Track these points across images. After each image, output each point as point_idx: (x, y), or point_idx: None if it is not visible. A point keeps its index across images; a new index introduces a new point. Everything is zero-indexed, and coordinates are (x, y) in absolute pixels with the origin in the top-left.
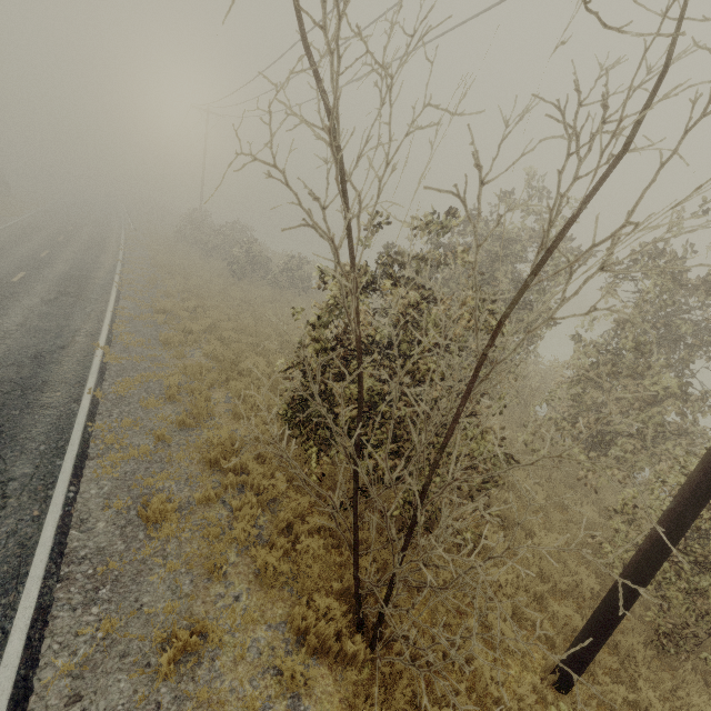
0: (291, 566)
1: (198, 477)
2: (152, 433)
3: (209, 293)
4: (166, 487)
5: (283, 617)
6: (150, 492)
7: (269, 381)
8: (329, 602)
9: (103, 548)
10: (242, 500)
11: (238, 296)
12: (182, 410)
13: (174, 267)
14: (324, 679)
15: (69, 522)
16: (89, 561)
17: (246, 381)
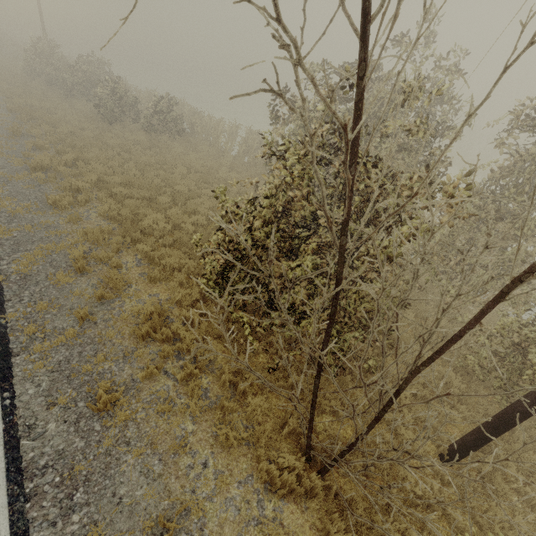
0: (247, 429)
1: (134, 351)
2: (73, 313)
3: (84, 143)
4: (105, 369)
5: (248, 470)
6: (91, 378)
7: (171, 236)
8: (288, 457)
9: (62, 450)
10: (185, 371)
11: (115, 143)
12: (97, 282)
13: (36, 112)
14: (294, 514)
15: (16, 433)
16: (52, 469)
17: (150, 241)
